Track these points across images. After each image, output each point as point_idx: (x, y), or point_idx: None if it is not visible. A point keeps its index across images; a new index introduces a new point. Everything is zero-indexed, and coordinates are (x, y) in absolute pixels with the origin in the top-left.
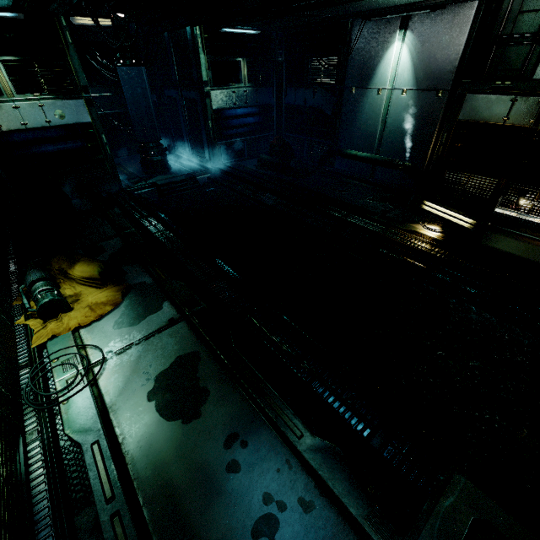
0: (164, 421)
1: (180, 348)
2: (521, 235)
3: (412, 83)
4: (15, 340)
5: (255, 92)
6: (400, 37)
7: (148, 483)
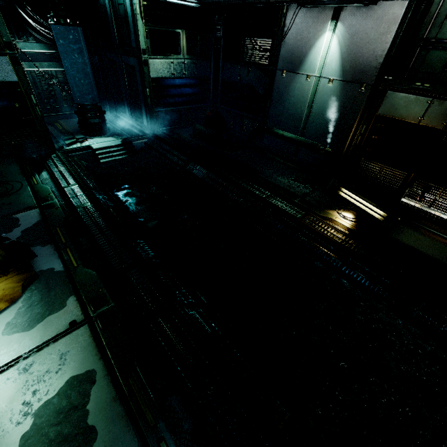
0: None
1: (74, 364)
2: (424, 229)
3: (338, 73)
4: None
5: (193, 64)
6: (331, 27)
7: None
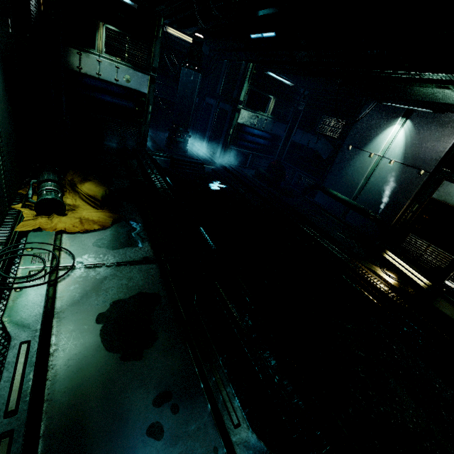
0: (103, 349)
1: (145, 285)
2: None
3: (400, 157)
4: (4, 219)
5: (273, 123)
6: (400, 122)
7: (59, 411)
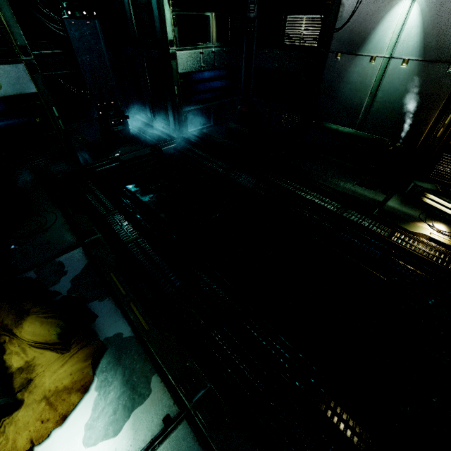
0: None
1: None
2: None
3: (417, 52)
4: None
5: (223, 52)
6: None
7: None
